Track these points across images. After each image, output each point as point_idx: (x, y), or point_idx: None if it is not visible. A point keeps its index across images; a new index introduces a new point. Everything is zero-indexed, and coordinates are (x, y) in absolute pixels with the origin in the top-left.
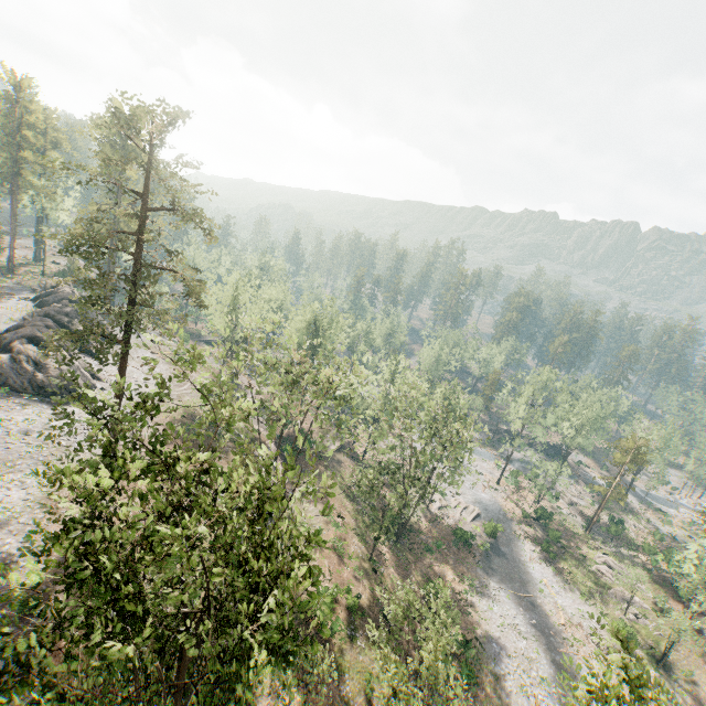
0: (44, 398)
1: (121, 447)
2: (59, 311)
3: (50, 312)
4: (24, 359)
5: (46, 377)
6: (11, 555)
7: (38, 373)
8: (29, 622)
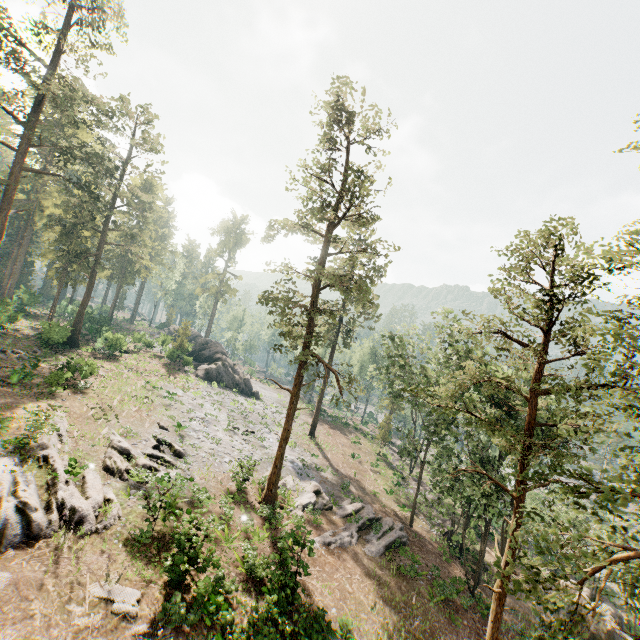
0: (238, 392)
1: (299, 423)
2: (211, 341)
3: (208, 341)
4: (227, 364)
5: (239, 378)
6: (311, 464)
7: (234, 375)
8: (350, 494)
